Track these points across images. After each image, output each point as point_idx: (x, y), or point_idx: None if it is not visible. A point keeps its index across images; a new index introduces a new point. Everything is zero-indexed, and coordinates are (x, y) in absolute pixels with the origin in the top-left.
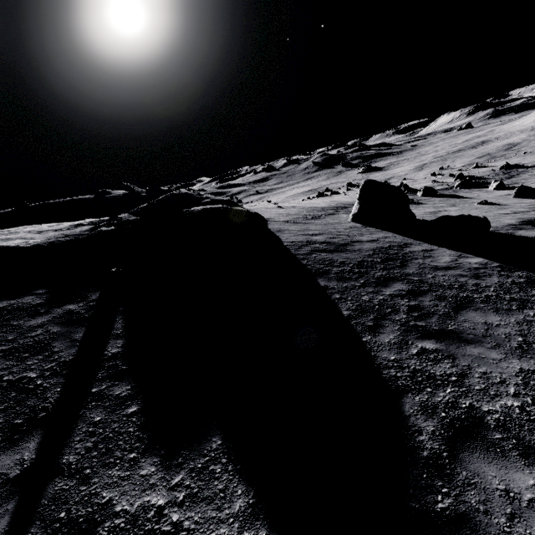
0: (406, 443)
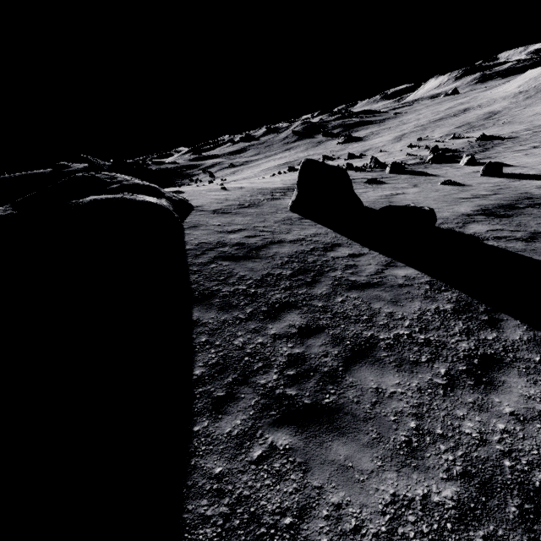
0: None
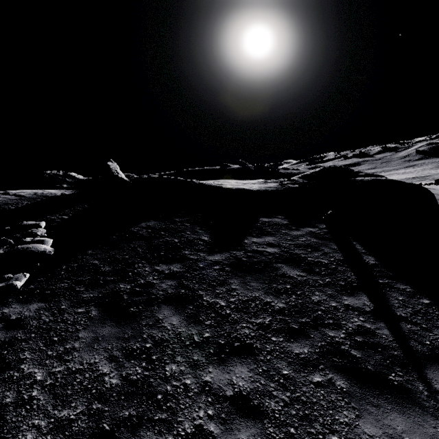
0: None
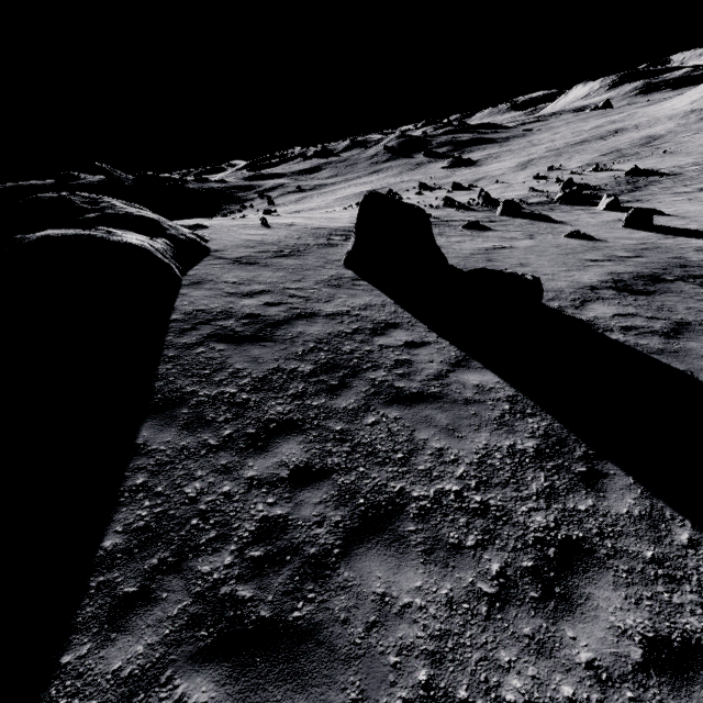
0: None
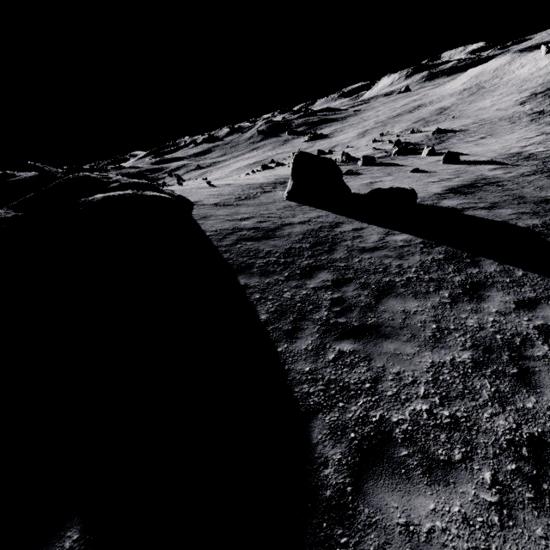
0: (309, 483)
